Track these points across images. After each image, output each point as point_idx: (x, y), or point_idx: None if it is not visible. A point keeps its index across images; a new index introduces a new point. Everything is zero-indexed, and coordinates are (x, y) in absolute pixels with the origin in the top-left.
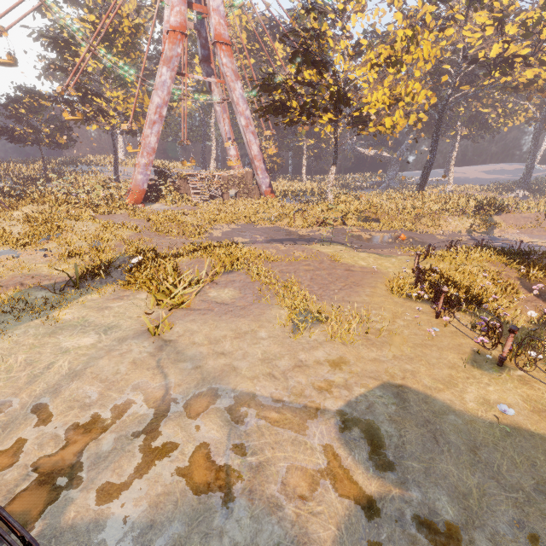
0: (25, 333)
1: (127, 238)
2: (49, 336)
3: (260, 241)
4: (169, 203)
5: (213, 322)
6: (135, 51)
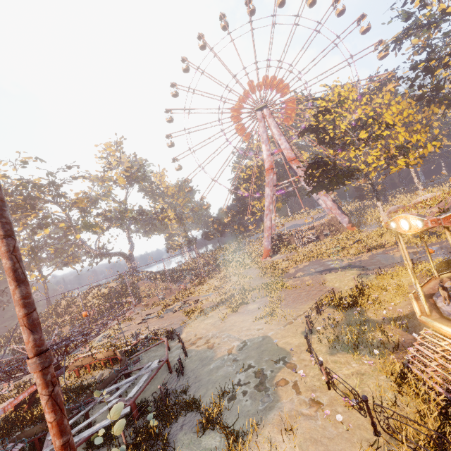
0: (200, 319)
1: (245, 283)
2: (204, 320)
3: (309, 274)
4: (283, 253)
5: (240, 317)
6: (262, 176)
